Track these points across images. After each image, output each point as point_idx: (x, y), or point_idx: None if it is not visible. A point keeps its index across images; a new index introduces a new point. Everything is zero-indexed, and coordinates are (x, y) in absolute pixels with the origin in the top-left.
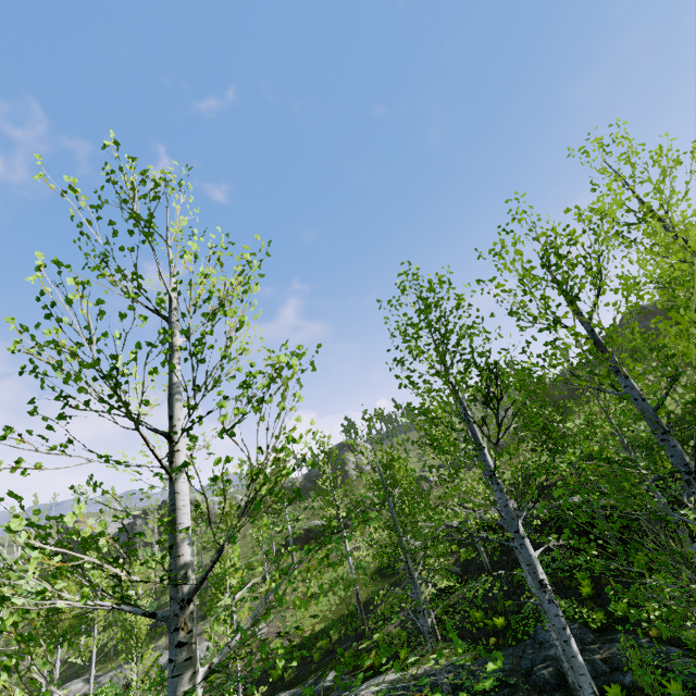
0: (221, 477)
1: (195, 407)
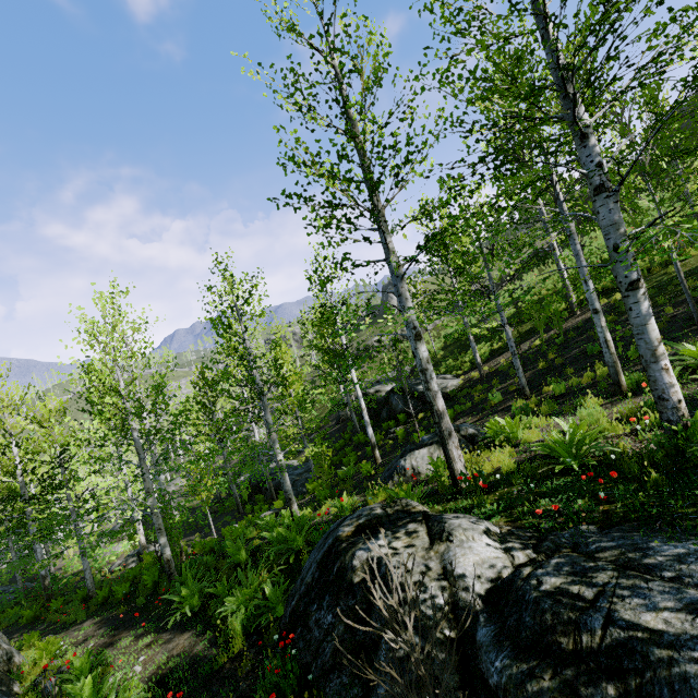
0: None
1: None
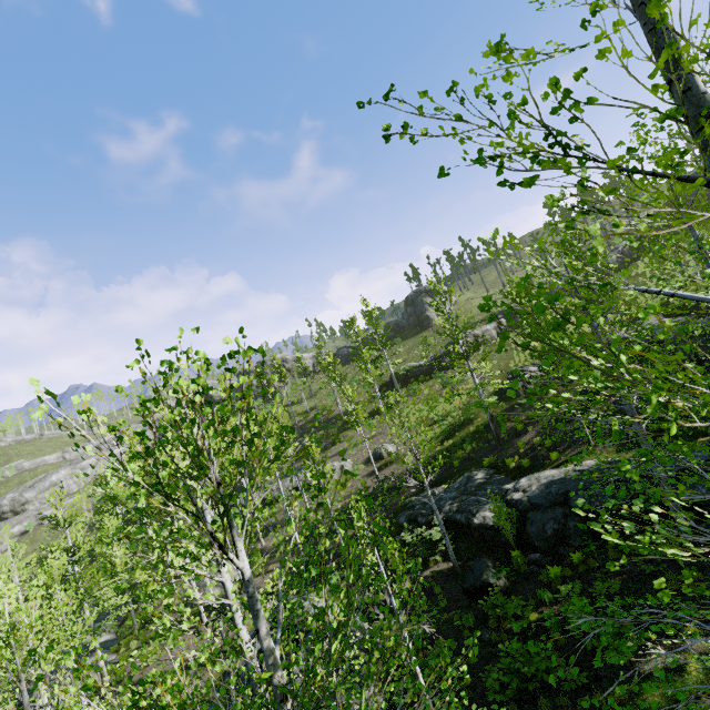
0: None
1: None
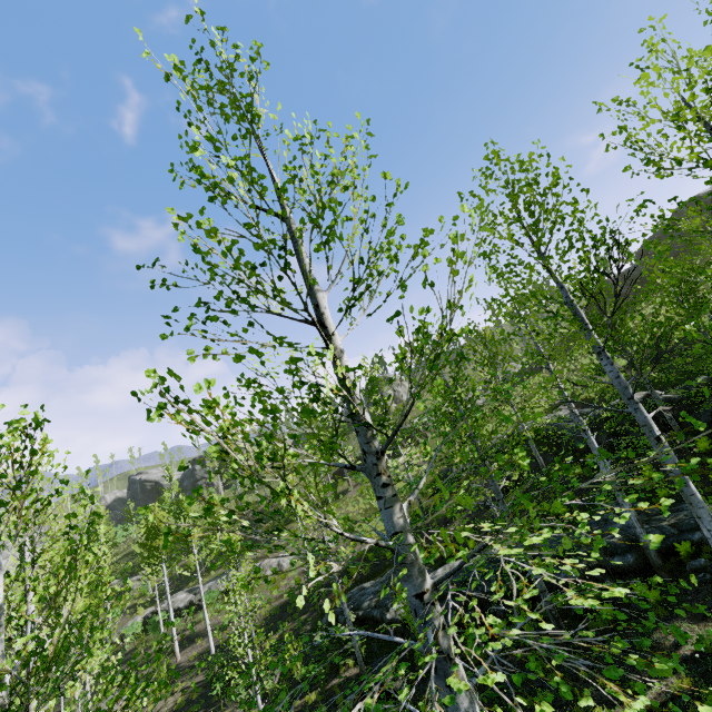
0: (423, 329)
1: (358, 282)
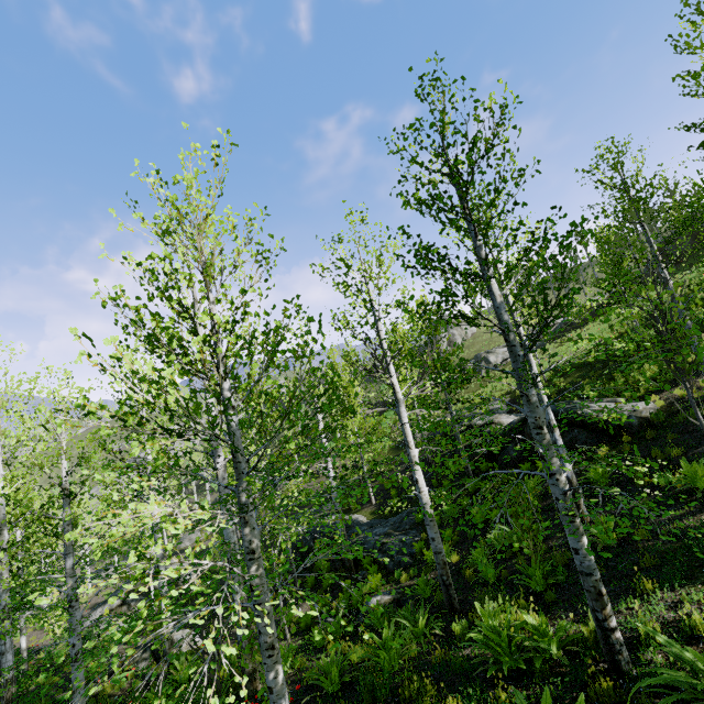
0: None
1: None
